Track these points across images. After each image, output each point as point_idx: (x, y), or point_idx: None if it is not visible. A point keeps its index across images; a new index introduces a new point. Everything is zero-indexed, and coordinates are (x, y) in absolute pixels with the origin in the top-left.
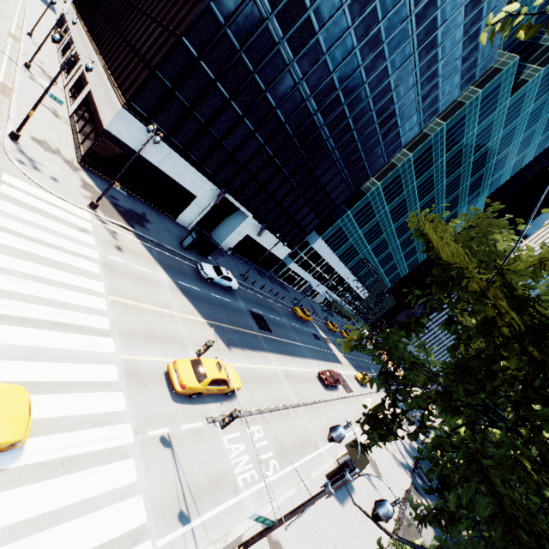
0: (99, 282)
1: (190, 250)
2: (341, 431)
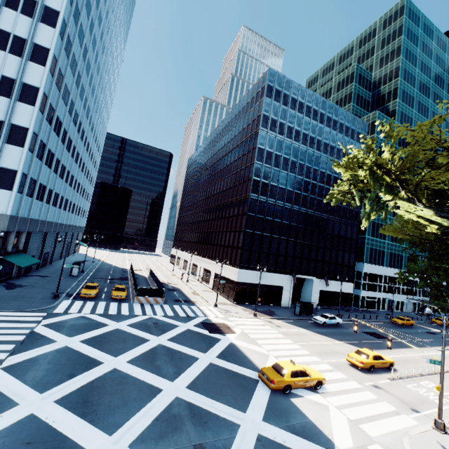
0: (287, 340)
1: (300, 315)
2: (427, 309)
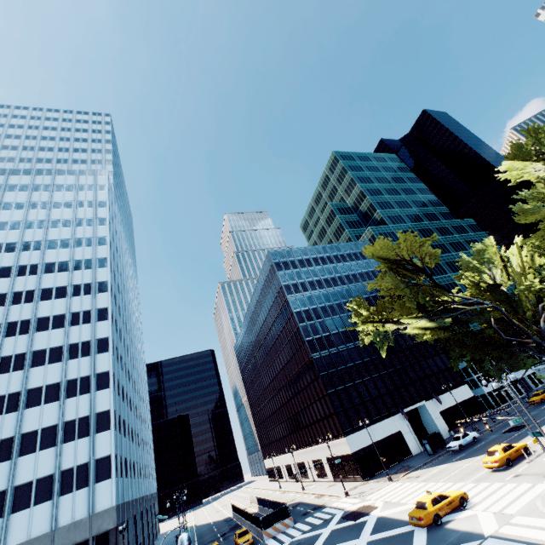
0: (429, 483)
1: (436, 452)
2: (482, 381)
